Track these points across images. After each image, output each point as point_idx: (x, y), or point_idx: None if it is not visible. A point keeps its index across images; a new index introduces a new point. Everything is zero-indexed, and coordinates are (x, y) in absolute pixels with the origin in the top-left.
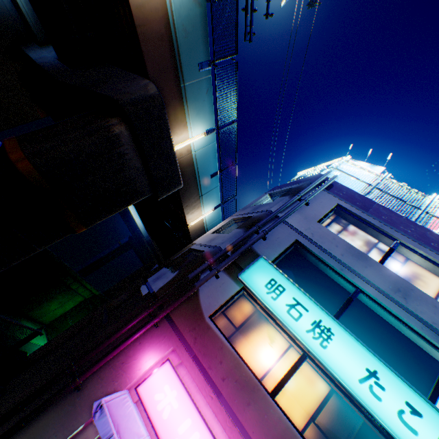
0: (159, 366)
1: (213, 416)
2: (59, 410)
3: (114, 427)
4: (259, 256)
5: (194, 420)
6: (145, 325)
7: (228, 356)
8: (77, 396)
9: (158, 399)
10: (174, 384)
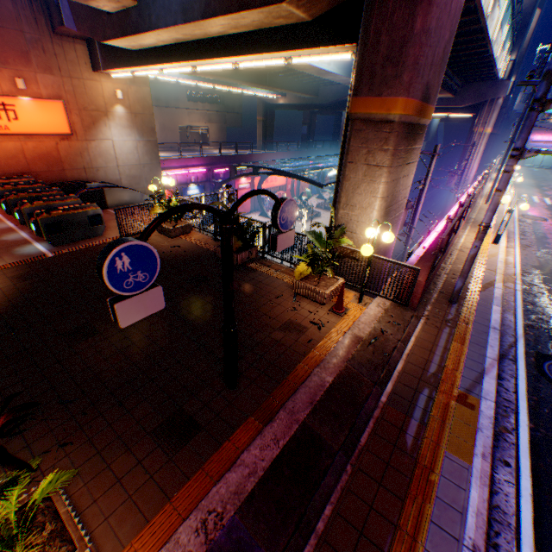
0: (532, 137)
1: (547, 134)
2: None
3: (533, 145)
4: None
5: (544, 137)
6: None
7: (546, 126)
8: None
9: (536, 140)
10: (537, 136)
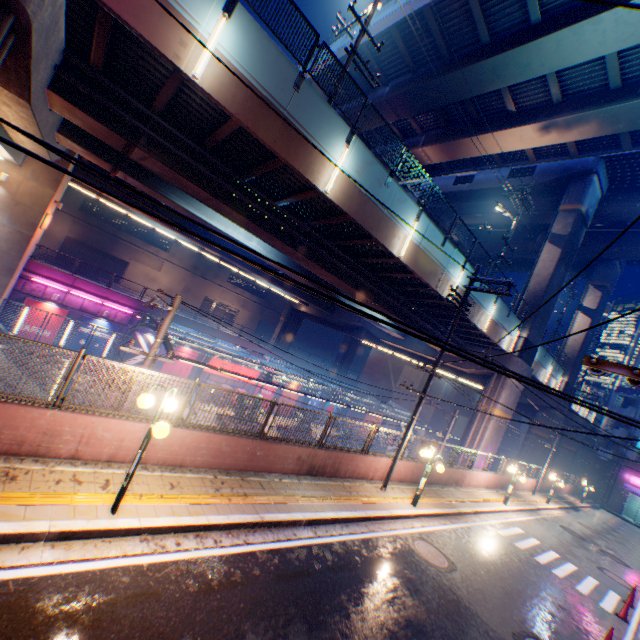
0: (629, 476)
1: None
2: (612, 491)
3: (630, 489)
4: (637, 437)
5: None
6: (618, 468)
7: None
8: (614, 487)
9: (635, 482)
10: (636, 478)
